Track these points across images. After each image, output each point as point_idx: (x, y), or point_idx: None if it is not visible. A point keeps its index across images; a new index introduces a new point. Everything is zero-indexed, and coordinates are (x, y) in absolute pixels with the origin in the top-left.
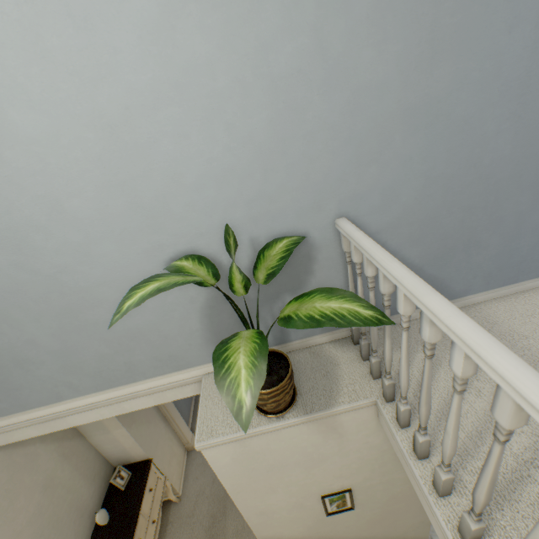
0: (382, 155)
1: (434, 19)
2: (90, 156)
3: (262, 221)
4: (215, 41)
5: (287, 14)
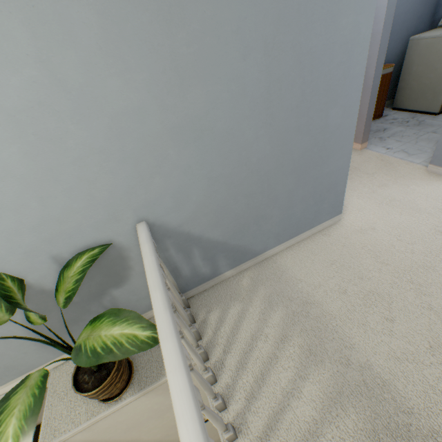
0: (162, 167)
1: (173, 49)
2: None
3: (58, 241)
4: None
5: None
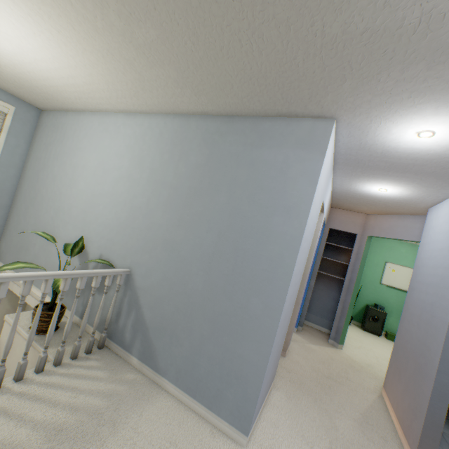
0: (152, 252)
1: (182, 214)
2: (86, 200)
3: (107, 250)
4: (126, 189)
5: (144, 191)
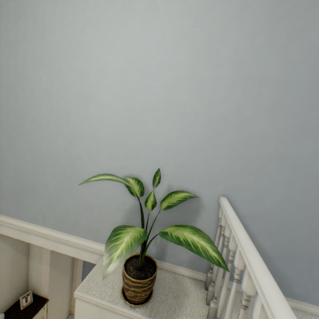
0: (259, 172)
1: (305, 118)
2: (119, 118)
3: (179, 178)
4: (191, 95)
5: (227, 95)
